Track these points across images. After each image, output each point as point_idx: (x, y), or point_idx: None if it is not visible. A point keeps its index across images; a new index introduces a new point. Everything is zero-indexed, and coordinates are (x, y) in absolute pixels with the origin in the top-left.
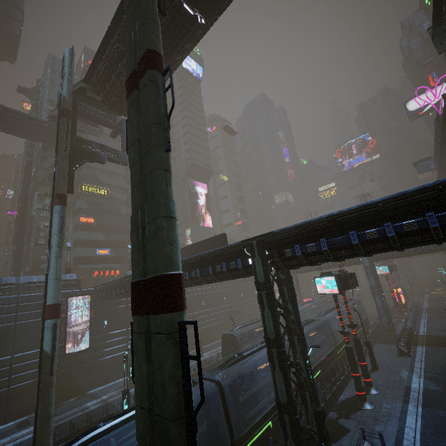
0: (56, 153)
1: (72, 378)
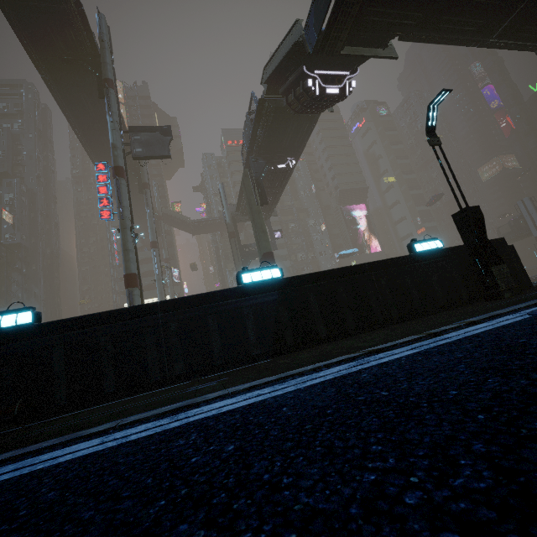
0: (235, 263)
1: None
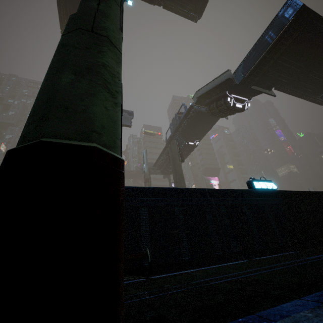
0: None
1: None
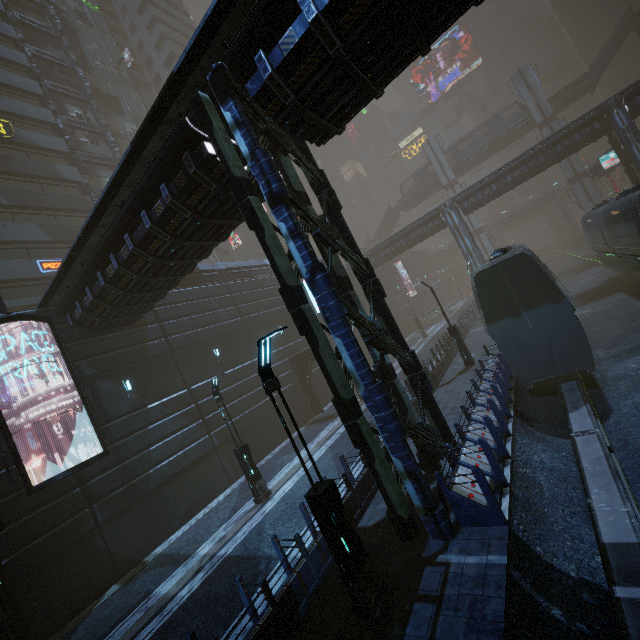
0: None
1: (84, 542)
